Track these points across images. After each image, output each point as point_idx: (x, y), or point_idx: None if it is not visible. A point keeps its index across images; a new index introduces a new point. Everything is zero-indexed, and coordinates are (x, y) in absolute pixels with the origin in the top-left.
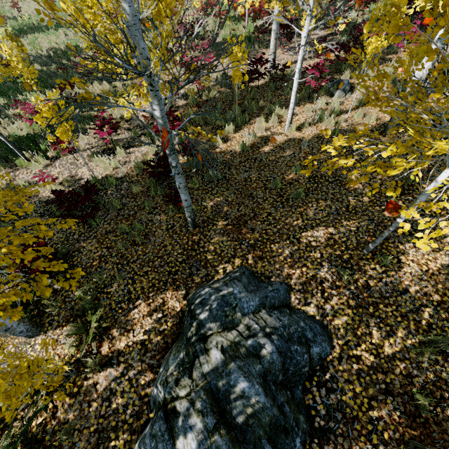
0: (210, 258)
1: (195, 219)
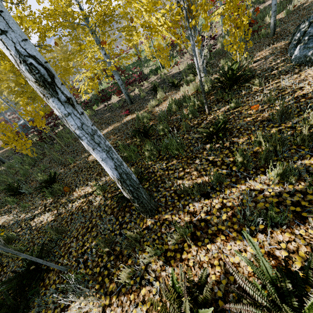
0: (293, 32)
1: (275, 25)
